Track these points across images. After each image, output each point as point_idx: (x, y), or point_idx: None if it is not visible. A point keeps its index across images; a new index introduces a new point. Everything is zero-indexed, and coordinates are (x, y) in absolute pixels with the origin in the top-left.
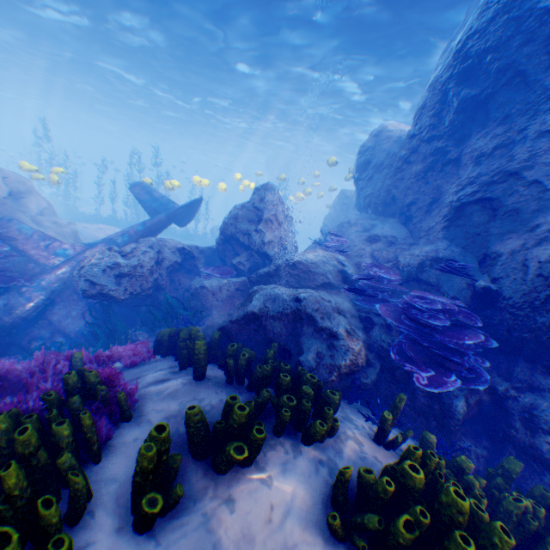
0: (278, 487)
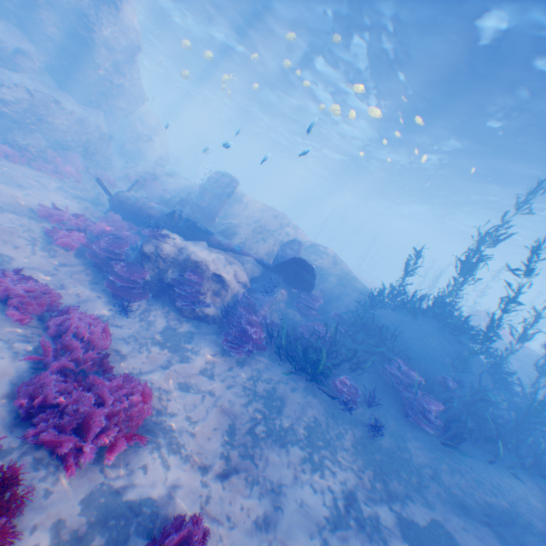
0: None
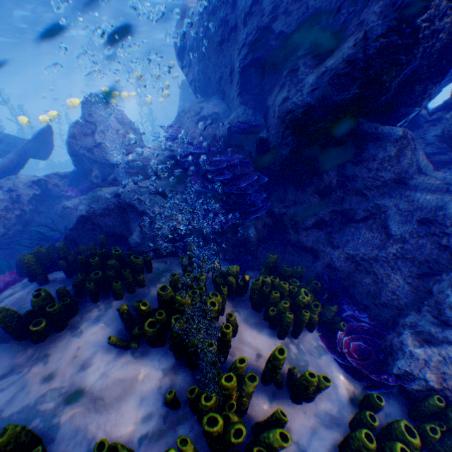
0: (87, 334)
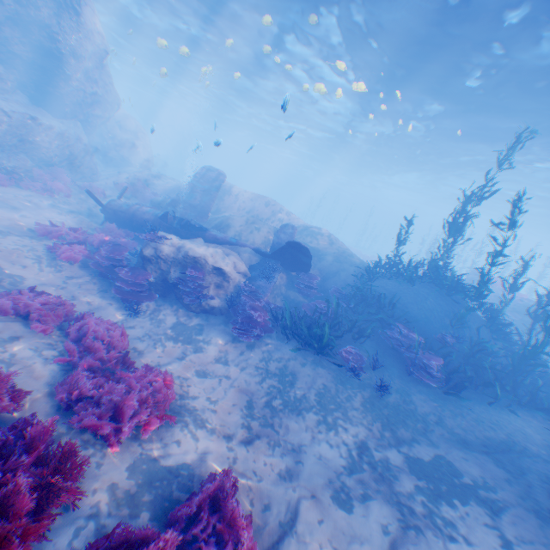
0: None
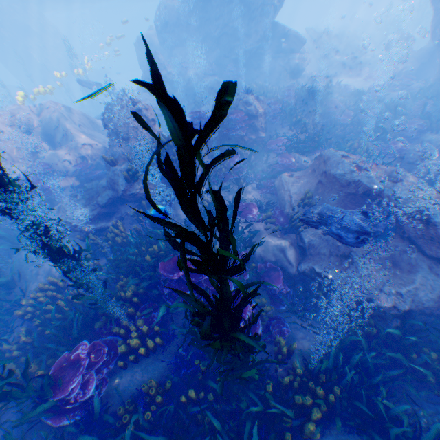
0: None
